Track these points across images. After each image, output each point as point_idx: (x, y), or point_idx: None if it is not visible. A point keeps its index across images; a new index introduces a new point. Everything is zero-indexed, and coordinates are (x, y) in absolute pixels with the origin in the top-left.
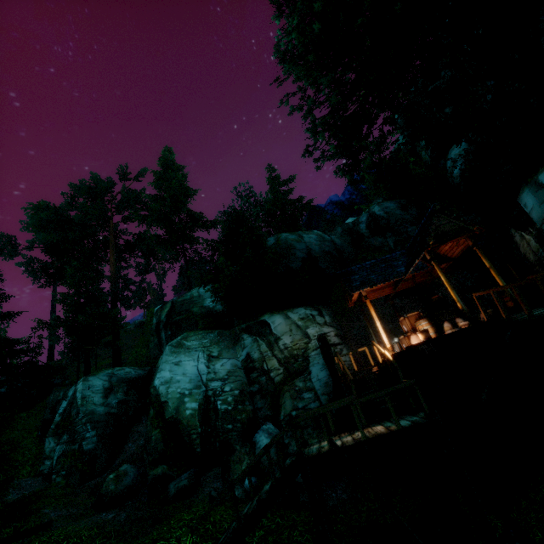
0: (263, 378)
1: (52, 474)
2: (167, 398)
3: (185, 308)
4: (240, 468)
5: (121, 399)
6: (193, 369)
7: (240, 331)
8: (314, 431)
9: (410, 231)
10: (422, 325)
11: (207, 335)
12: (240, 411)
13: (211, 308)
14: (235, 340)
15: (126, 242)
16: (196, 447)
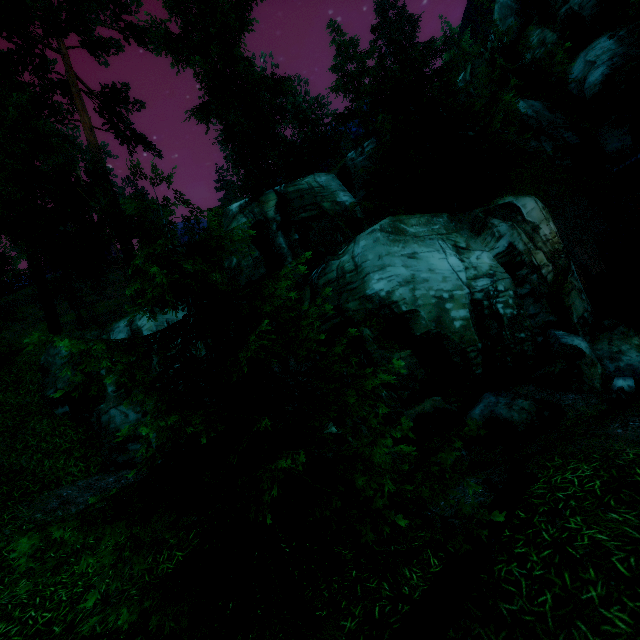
0: (535, 276)
1: (155, 460)
2: (415, 304)
3: (310, 201)
4: (596, 373)
5: None
6: (442, 263)
7: (486, 215)
8: (630, 329)
9: (566, 138)
10: None
11: (434, 219)
12: (523, 317)
13: (347, 207)
14: (474, 229)
15: (102, 93)
16: (475, 368)
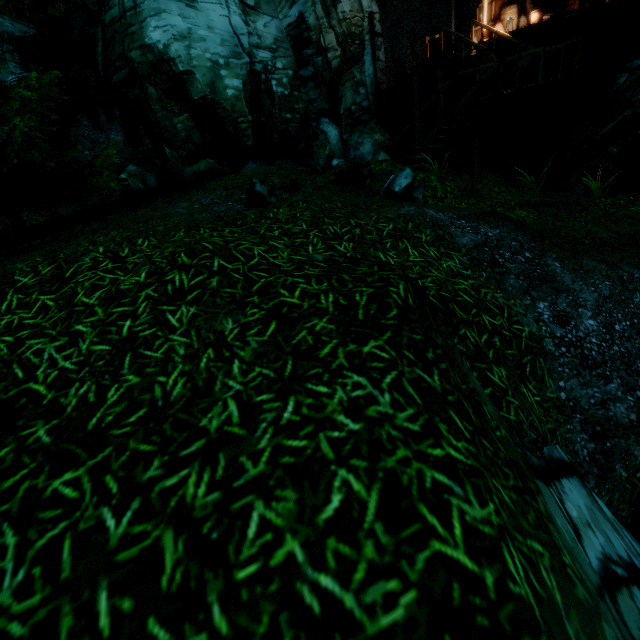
0: (320, 60)
1: None
2: (190, 66)
3: None
4: (324, 153)
5: (22, 76)
6: (223, 22)
7: None
8: (378, 126)
9: None
10: (511, 12)
11: None
12: (297, 100)
13: None
14: None
15: None
16: (247, 140)
